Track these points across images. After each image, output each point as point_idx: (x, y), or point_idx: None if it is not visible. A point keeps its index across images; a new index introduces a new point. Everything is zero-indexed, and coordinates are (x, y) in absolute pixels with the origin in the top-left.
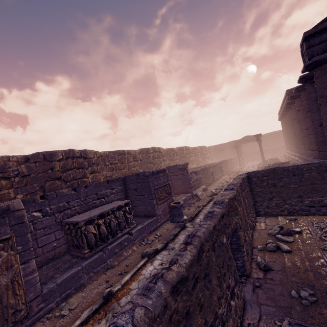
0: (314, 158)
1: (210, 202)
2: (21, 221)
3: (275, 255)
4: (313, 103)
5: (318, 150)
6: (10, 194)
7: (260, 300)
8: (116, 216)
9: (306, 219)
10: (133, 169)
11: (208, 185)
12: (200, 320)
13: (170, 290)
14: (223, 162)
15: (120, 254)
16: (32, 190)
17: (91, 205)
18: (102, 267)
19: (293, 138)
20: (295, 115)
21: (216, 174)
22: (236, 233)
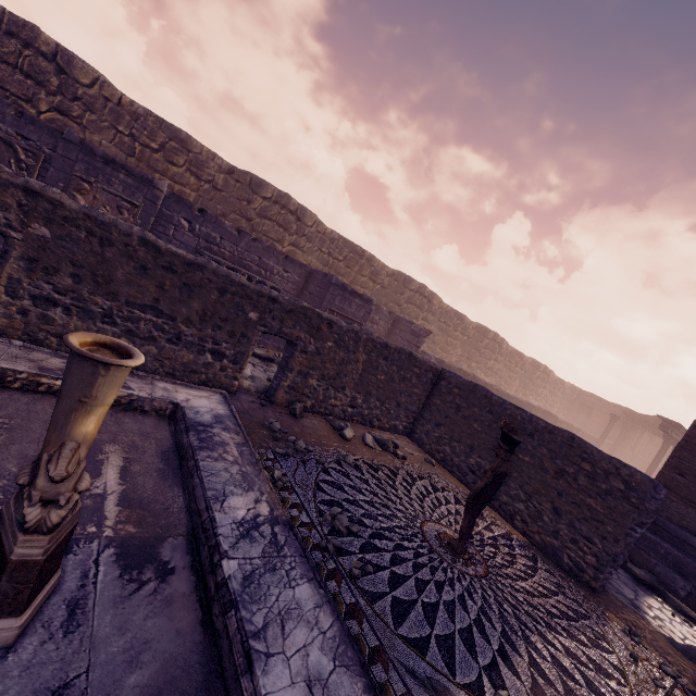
0: None
1: None
2: (155, 201)
3: (328, 428)
4: None
5: None
6: (190, 198)
7: (245, 403)
8: None
9: (443, 473)
10: (358, 288)
11: None
12: (152, 289)
13: (141, 236)
14: (539, 411)
15: None
16: (212, 211)
17: (245, 265)
18: None
19: None
20: None
21: None
22: (292, 349)
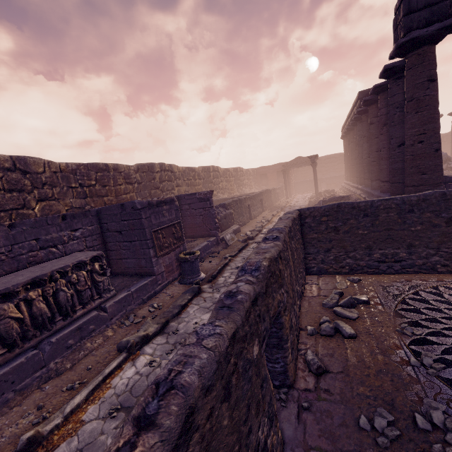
0: (382, 192)
1: (242, 250)
2: None
3: (333, 342)
4: (396, 112)
5: (391, 181)
6: None
7: (310, 438)
8: (73, 281)
9: (373, 280)
10: (125, 196)
11: (242, 225)
12: None
13: None
14: (264, 193)
15: (78, 347)
16: None
17: (26, 259)
18: (36, 378)
19: (356, 164)
20: (365, 130)
21: (255, 209)
22: (277, 320)
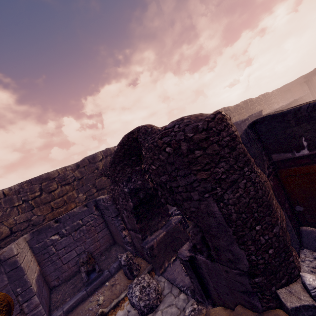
0: None
1: None
2: None
3: None
4: None
5: None
6: None
7: None
8: None
9: None
10: None
11: None
12: None
13: None
14: (292, 102)
15: None
16: None
17: None
18: None
19: None
20: None
21: None
22: None
